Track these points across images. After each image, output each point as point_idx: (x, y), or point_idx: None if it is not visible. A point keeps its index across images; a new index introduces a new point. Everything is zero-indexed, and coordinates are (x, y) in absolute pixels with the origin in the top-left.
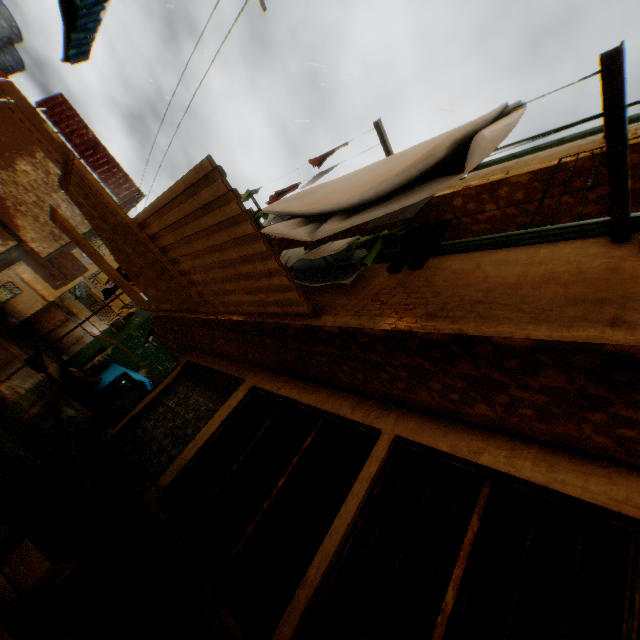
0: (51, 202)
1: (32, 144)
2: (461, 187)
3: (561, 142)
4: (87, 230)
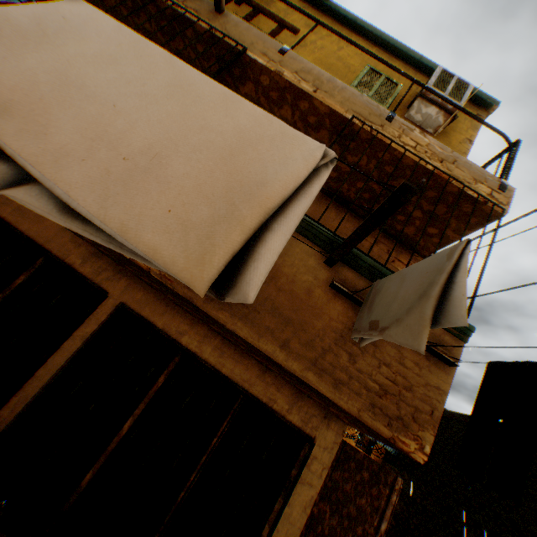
0: None
1: None
2: (275, 69)
3: (379, 38)
4: None
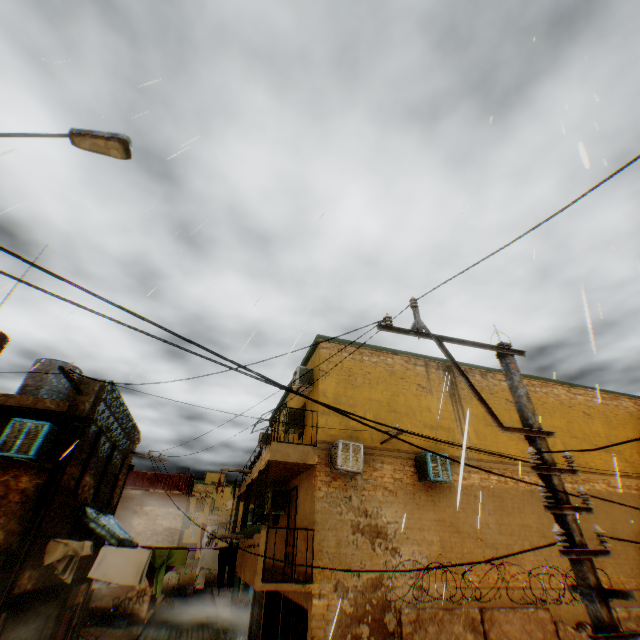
0: (157, 526)
1: (132, 507)
2: (254, 477)
3: None
4: (181, 523)
